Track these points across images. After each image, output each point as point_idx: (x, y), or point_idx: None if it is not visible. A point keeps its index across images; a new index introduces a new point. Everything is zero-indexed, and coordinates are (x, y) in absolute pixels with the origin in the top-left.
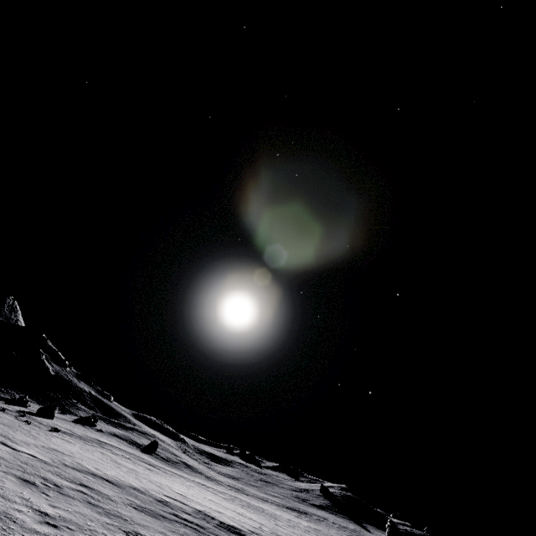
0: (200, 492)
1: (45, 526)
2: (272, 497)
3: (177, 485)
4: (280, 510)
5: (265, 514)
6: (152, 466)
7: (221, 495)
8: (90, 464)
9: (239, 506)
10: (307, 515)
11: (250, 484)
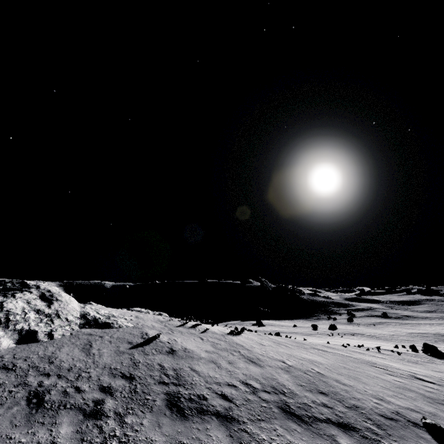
0: (435, 328)
1: (435, 340)
2: None
3: (426, 328)
4: None
5: None
6: (407, 324)
7: (441, 325)
8: (406, 331)
9: None
10: None
11: None
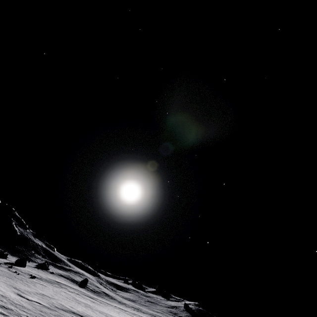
0: (125, 316)
1: None
2: (157, 313)
3: (112, 312)
4: None
5: None
6: (92, 298)
7: (135, 316)
8: (66, 303)
9: None
10: None
11: (142, 304)
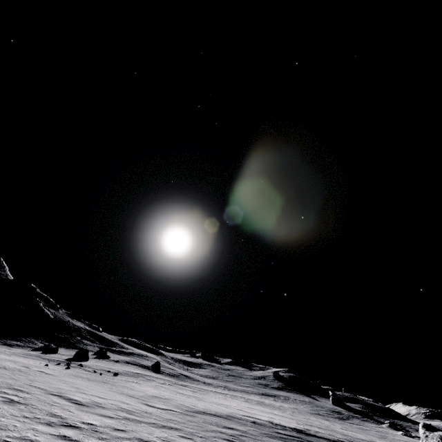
0: (236, 402)
1: None
2: (247, 388)
3: (222, 401)
4: (263, 398)
5: (273, 407)
6: (185, 386)
7: (239, 399)
8: (184, 402)
9: (259, 405)
10: (277, 397)
11: (226, 380)
